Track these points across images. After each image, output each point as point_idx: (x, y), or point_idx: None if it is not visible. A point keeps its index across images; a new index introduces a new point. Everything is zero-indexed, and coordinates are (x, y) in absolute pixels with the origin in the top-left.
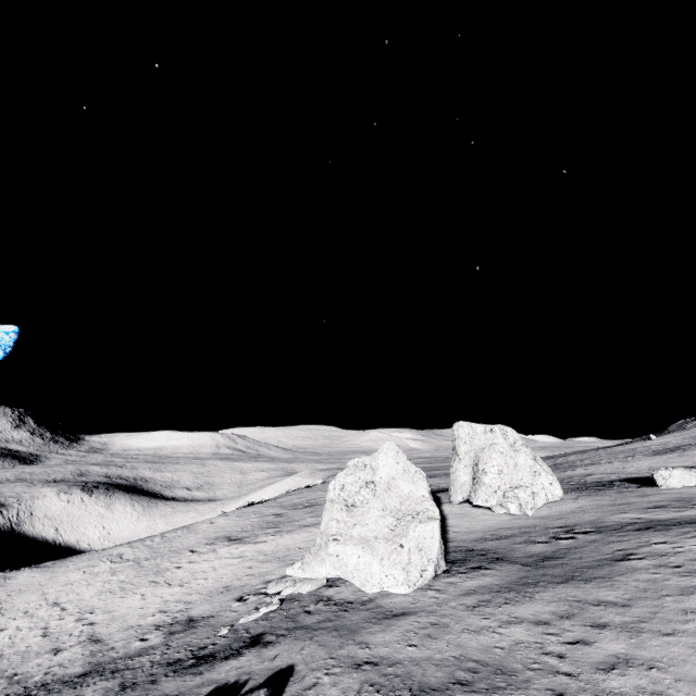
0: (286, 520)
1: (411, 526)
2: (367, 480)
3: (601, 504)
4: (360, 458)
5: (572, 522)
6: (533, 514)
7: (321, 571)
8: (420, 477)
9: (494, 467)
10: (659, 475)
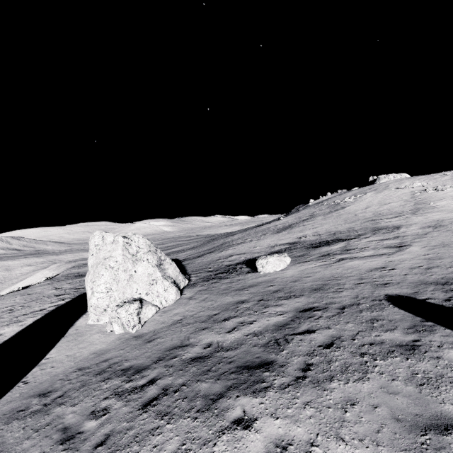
0: None
1: None
2: None
3: (203, 306)
4: None
5: (148, 354)
6: (138, 330)
7: None
8: None
9: (100, 285)
10: (260, 264)
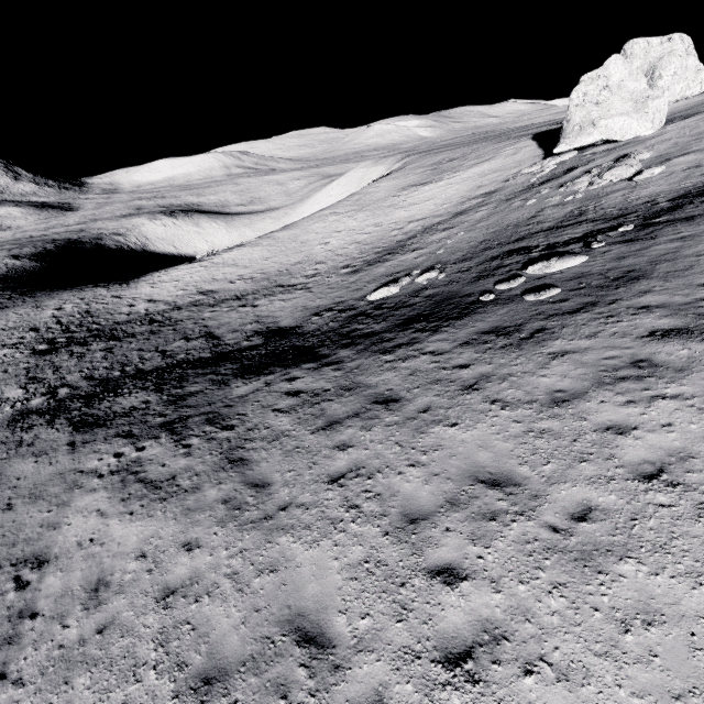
0: (449, 168)
1: (648, 103)
2: (603, 86)
3: None
4: (592, 72)
5: None
6: (690, 103)
7: (588, 140)
8: (641, 77)
9: (671, 70)
10: None
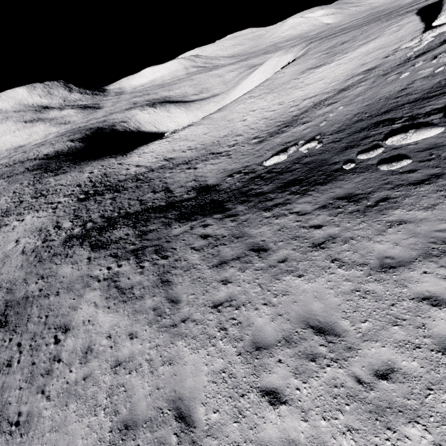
0: (340, 50)
1: None
2: None
3: None
4: None
5: None
6: None
7: None
8: None
9: None
10: None
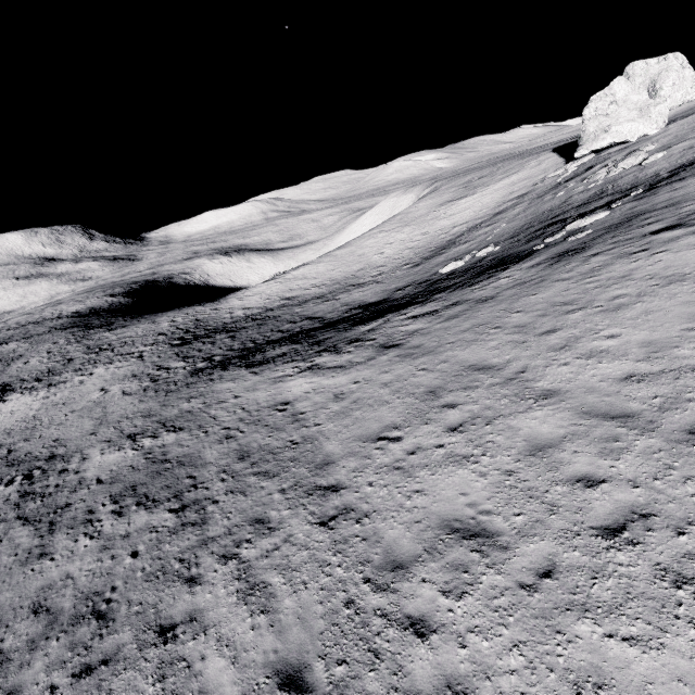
0: (480, 184)
1: (651, 109)
2: (610, 101)
3: None
4: (600, 92)
5: None
6: (691, 105)
7: (603, 144)
8: (643, 91)
9: (669, 82)
10: None
